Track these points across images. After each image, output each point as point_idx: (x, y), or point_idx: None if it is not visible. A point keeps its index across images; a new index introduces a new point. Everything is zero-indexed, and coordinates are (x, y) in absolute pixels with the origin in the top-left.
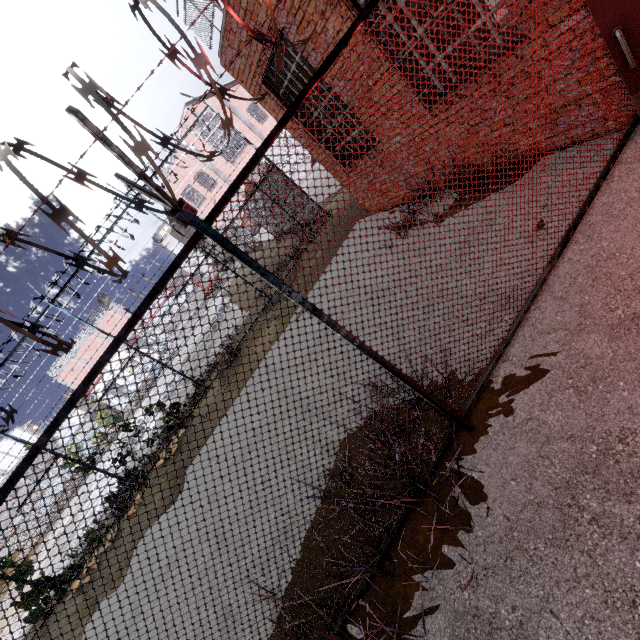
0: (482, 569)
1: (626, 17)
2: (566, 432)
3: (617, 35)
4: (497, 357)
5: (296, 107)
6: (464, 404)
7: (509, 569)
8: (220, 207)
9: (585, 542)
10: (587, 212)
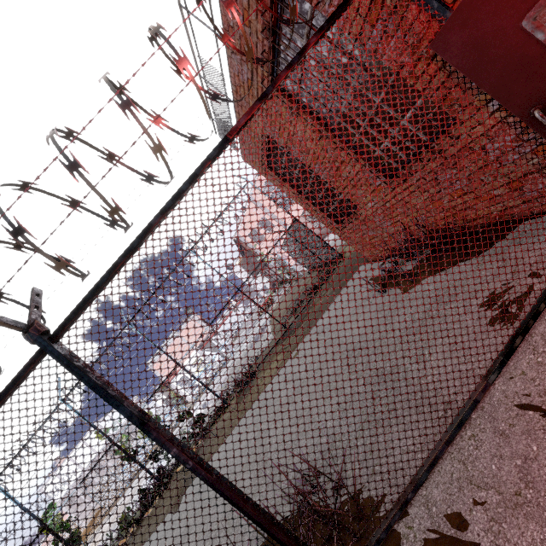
0: None
1: (544, 96)
2: None
3: (536, 115)
4: (401, 503)
5: (141, 238)
6: None
7: None
8: (64, 326)
9: None
10: None
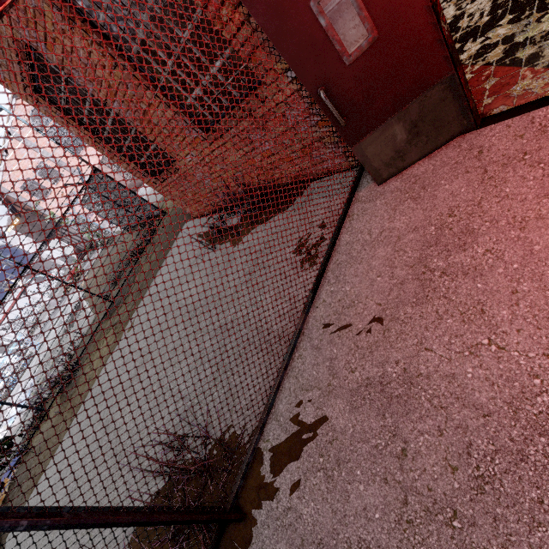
0: None
1: (326, 79)
2: (317, 535)
3: (322, 95)
4: (260, 428)
5: None
6: (231, 492)
7: None
8: None
9: None
10: (336, 249)
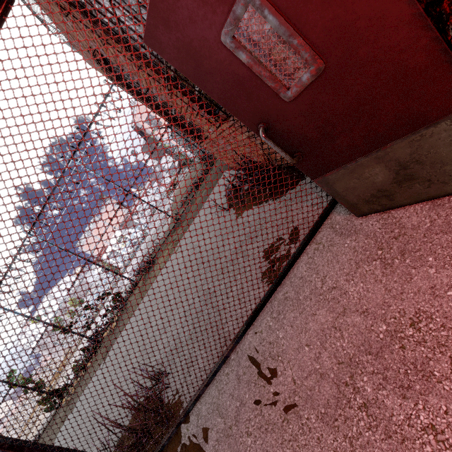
0: None
1: (265, 115)
2: None
3: (261, 134)
4: (177, 424)
5: None
6: None
7: None
8: None
9: None
10: (291, 278)
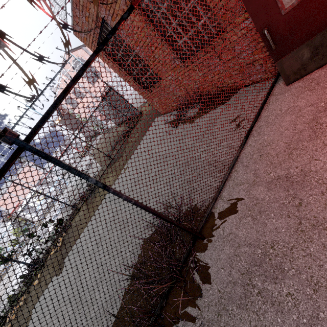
0: (206, 321)
1: (269, 23)
2: (247, 241)
3: (265, 32)
4: (215, 199)
5: (84, 70)
6: (199, 225)
7: (219, 322)
8: (35, 131)
9: (255, 306)
10: (258, 120)
